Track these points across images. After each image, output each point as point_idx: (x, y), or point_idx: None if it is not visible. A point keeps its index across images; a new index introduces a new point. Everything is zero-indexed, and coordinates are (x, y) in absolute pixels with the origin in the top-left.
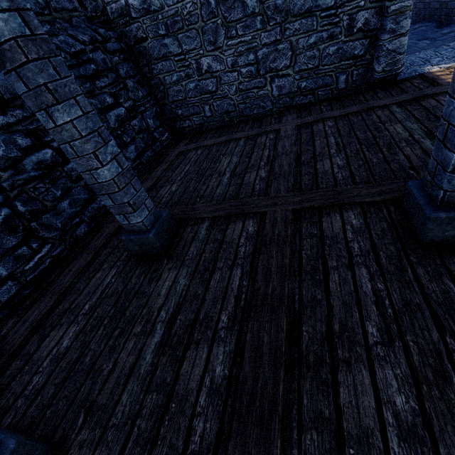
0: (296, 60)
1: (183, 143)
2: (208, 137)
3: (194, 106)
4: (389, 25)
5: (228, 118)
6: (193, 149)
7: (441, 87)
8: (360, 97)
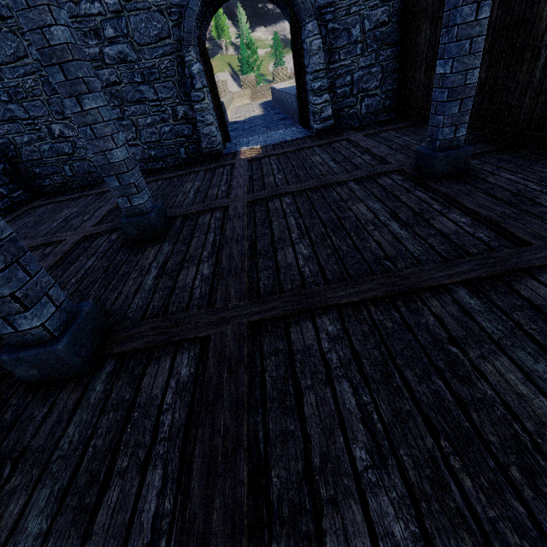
0: (141, 134)
1: (39, 200)
2: (68, 194)
3: (53, 166)
4: (199, 118)
5: (92, 178)
6: (46, 204)
7: (233, 161)
8: (194, 165)
